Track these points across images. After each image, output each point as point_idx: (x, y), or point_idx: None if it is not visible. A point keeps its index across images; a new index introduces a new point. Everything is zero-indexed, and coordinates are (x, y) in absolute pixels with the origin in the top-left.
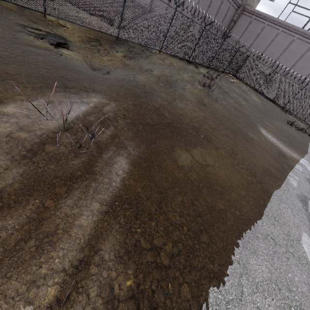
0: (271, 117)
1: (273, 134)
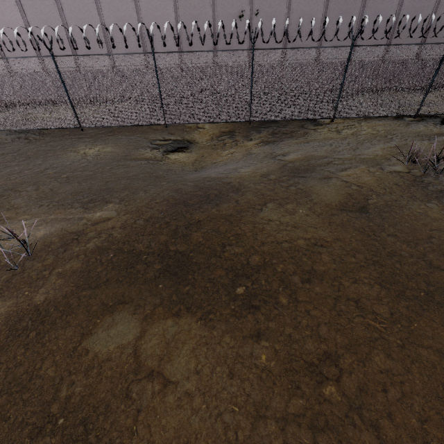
0: None
1: None
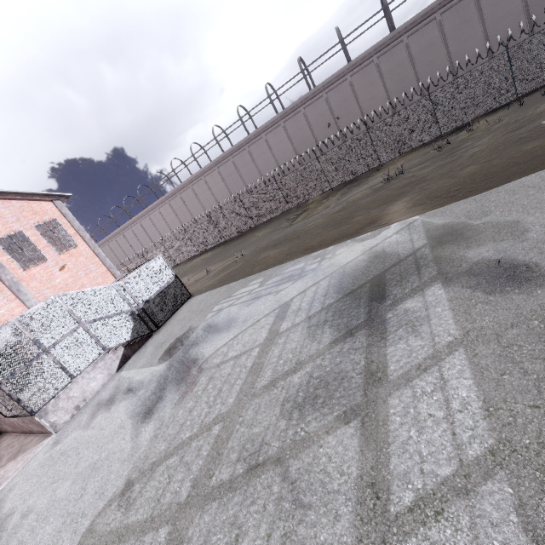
0: (540, 137)
1: (424, 195)
